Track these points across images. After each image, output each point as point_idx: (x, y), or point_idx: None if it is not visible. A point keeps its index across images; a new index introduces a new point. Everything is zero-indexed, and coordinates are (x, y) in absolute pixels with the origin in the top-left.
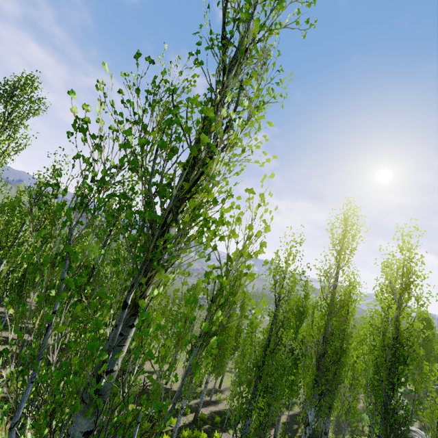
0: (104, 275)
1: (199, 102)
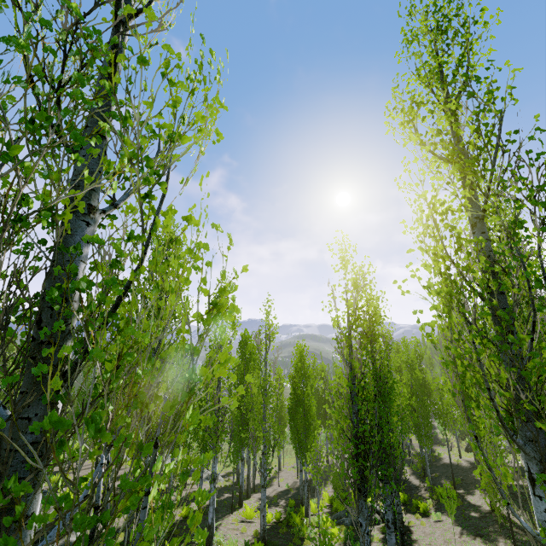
0: None
1: None
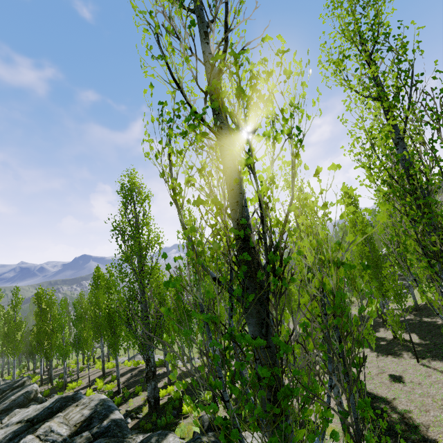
0: None
1: None
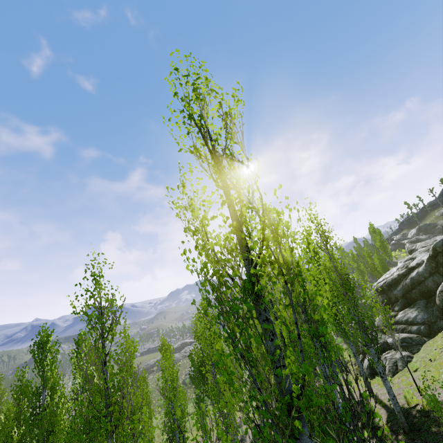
0: (222, 350)
1: (270, 208)
